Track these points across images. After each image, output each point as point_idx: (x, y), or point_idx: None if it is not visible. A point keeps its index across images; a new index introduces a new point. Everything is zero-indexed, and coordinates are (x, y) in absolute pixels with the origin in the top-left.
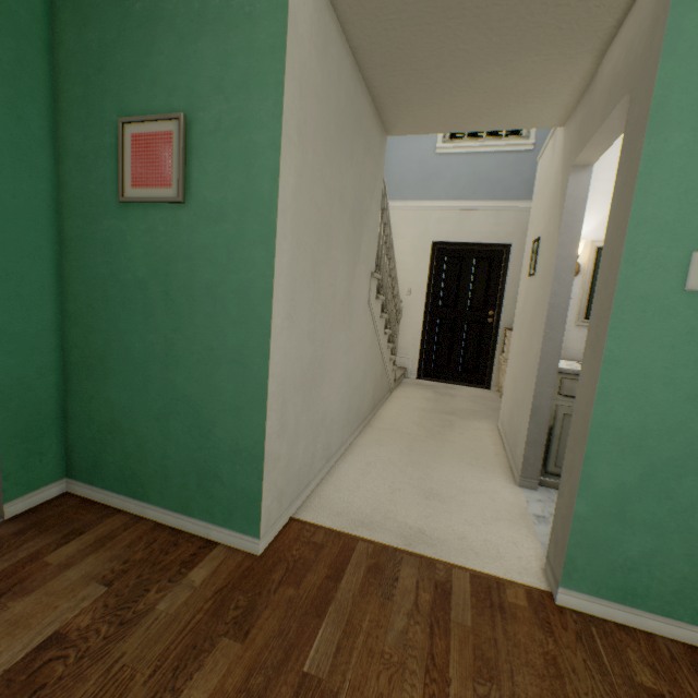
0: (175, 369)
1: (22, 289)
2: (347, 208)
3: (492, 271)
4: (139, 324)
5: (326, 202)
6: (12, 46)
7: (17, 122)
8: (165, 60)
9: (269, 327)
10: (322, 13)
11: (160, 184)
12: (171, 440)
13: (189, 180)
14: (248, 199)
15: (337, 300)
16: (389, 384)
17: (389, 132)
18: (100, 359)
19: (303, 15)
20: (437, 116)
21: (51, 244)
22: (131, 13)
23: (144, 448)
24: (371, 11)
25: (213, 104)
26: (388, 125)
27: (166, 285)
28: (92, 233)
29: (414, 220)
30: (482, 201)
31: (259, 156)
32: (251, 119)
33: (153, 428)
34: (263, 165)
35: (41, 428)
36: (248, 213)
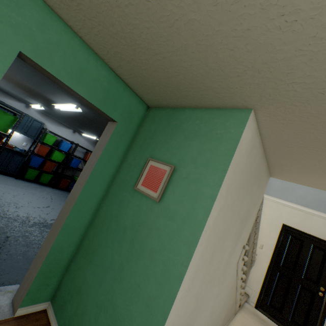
0: (117, 282)
1: (83, 208)
2: (240, 217)
3: (325, 258)
4: (114, 246)
5: (230, 217)
6: (127, 126)
7: (115, 149)
8: (175, 143)
9: (173, 298)
10: (254, 137)
11: (152, 189)
12: (96, 324)
13: (165, 193)
14: (188, 216)
15: (219, 268)
16: (235, 309)
17: (272, 176)
18: (93, 251)
19: (245, 141)
20: (306, 179)
21: (103, 192)
22: (170, 124)
23: (84, 317)
24: (281, 139)
25: (188, 166)
26: (272, 174)
27: (134, 235)
28: (118, 194)
29: (273, 207)
30: (322, 212)
31: (202, 198)
32: (204, 180)
33: (93, 308)
34: (202, 203)
35: (55, 271)
36: (186, 223)
